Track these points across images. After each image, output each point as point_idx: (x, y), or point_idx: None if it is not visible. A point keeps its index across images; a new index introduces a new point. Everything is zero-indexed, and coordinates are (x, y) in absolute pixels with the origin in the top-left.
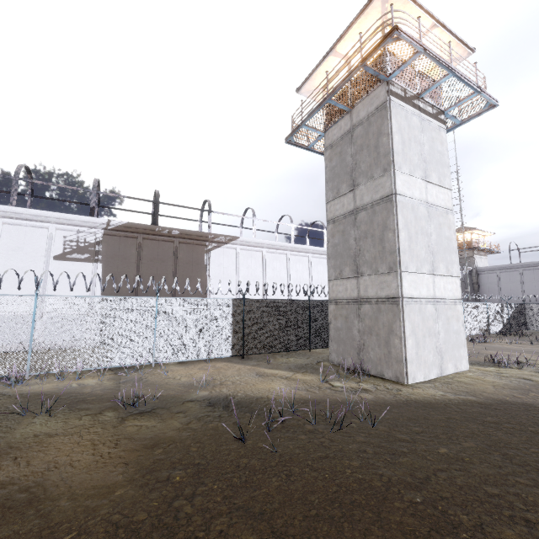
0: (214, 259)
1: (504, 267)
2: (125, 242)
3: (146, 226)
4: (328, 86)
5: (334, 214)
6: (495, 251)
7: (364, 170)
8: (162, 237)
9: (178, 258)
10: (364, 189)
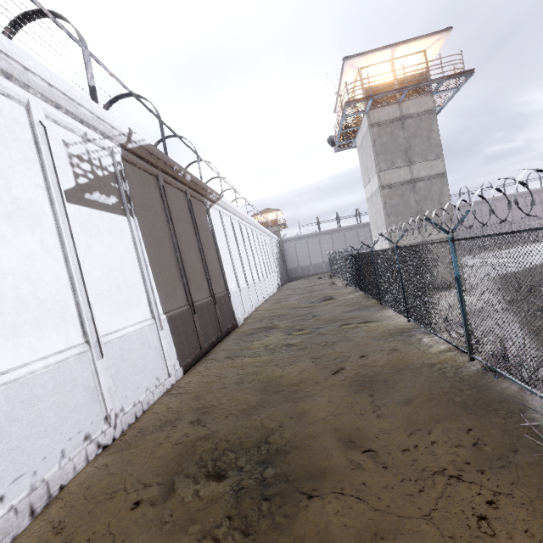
0: (213, 223)
1: (298, 237)
2: (147, 180)
3: (166, 157)
4: (406, 77)
5: (390, 181)
6: (286, 227)
7: (419, 152)
8: (177, 183)
9: (194, 218)
10: (420, 166)
